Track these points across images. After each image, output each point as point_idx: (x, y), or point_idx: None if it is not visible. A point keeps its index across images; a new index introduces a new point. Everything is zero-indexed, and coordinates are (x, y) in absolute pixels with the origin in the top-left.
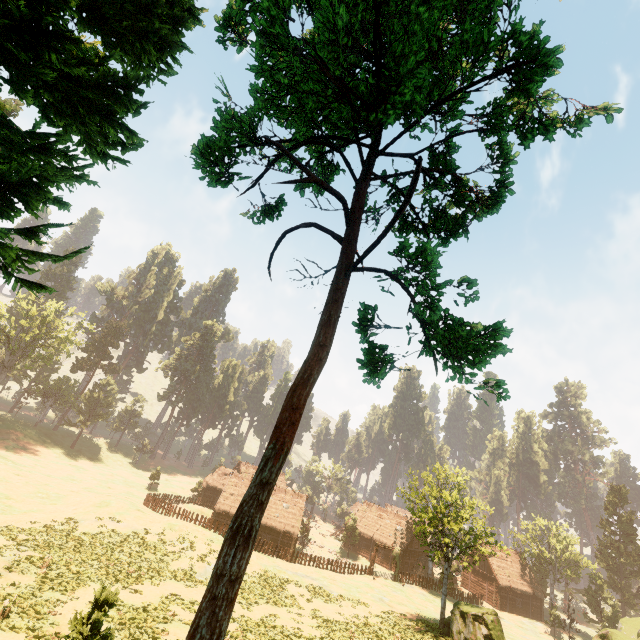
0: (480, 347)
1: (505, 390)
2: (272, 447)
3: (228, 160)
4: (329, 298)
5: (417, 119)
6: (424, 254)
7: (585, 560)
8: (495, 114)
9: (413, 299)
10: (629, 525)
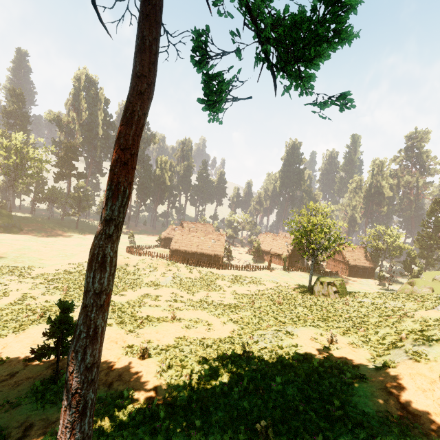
0: (318, 32)
1: (351, 100)
2: (108, 188)
3: None
4: (139, 15)
5: None
6: None
7: (406, 245)
8: None
9: (247, 5)
10: None
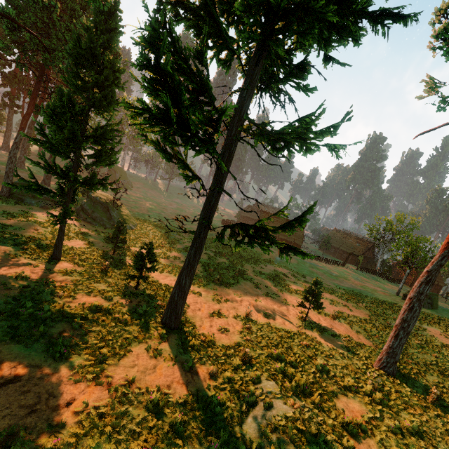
0: None
1: None
2: (447, 252)
3: None
4: None
5: None
6: None
7: None
8: None
9: None
10: None
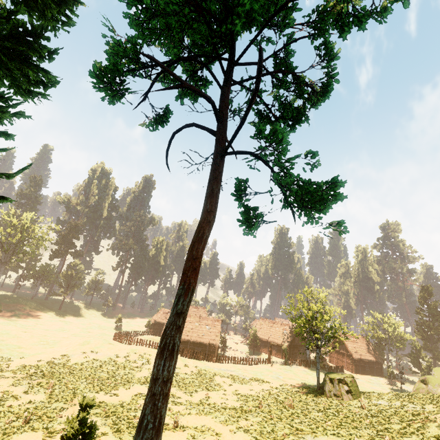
0: (323, 197)
1: (345, 227)
2: (182, 287)
3: (119, 80)
4: (210, 177)
5: (260, 30)
6: (276, 134)
7: (408, 335)
8: (319, 19)
9: (273, 170)
10: (435, 310)
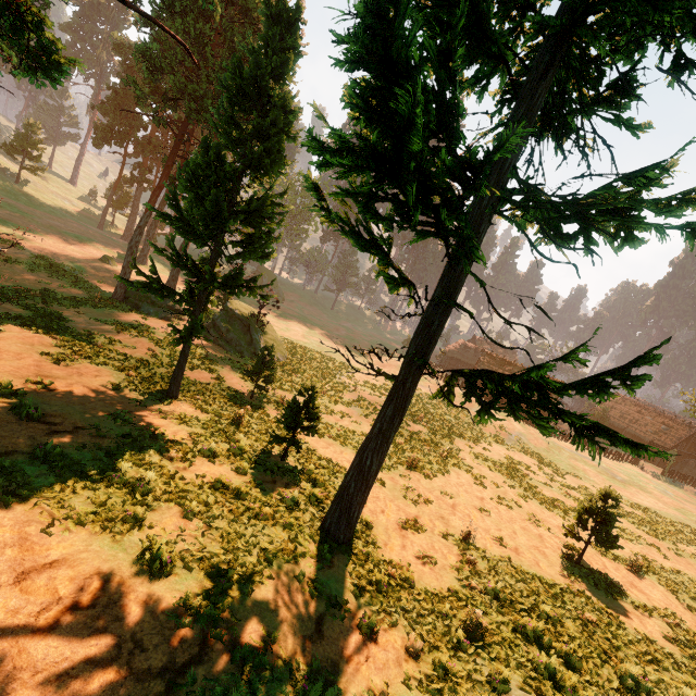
0: None
1: None
2: None
3: None
4: None
5: None
6: None
7: None
8: None
9: None
10: None
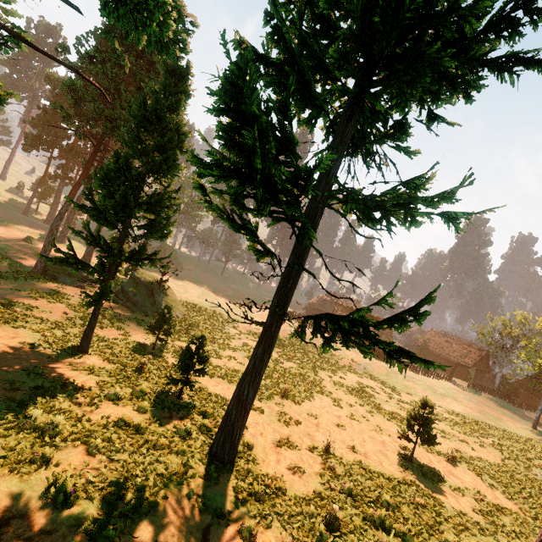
0: None
1: None
2: None
3: None
4: None
5: None
6: None
7: None
8: None
9: None
10: None
